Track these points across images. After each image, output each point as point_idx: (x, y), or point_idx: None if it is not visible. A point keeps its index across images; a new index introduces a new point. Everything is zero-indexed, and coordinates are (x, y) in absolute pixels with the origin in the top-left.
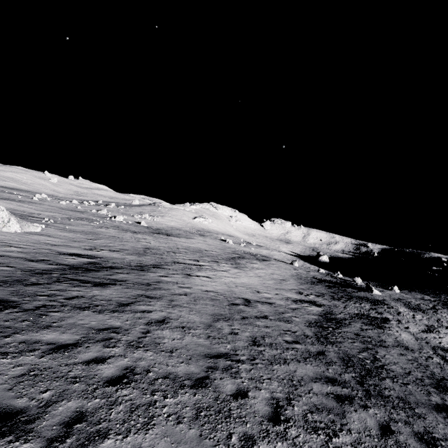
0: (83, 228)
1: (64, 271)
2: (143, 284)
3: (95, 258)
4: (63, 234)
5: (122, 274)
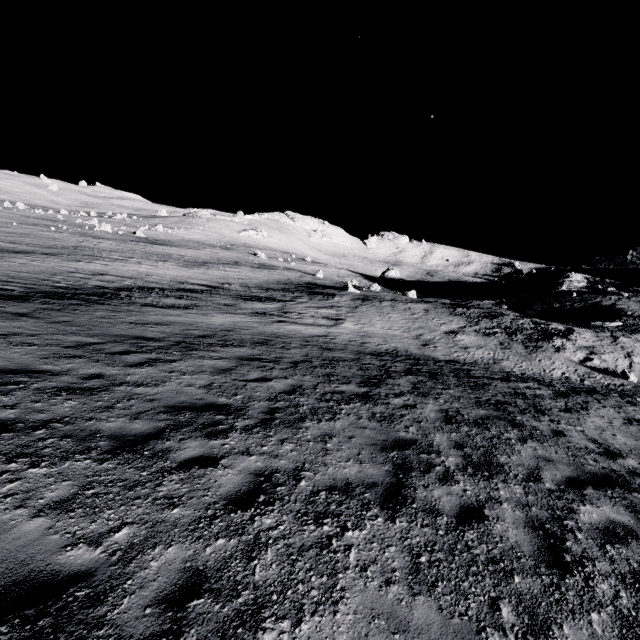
0: (19, 230)
1: None
2: None
3: None
4: None
5: None
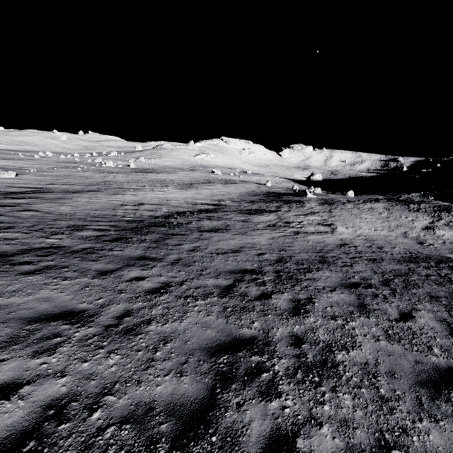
0: (61, 173)
1: (1, 194)
2: (58, 198)
3: (41, 188)
4: (35, 178)
5: (49, 195)
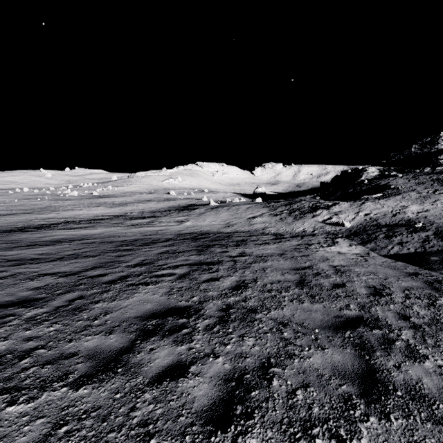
0: (17, 203)
1: None
2: None
3: None
4: None
5: None
